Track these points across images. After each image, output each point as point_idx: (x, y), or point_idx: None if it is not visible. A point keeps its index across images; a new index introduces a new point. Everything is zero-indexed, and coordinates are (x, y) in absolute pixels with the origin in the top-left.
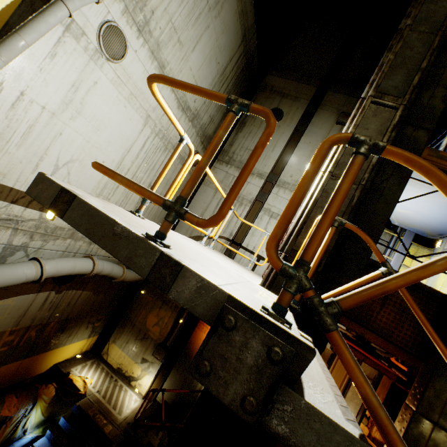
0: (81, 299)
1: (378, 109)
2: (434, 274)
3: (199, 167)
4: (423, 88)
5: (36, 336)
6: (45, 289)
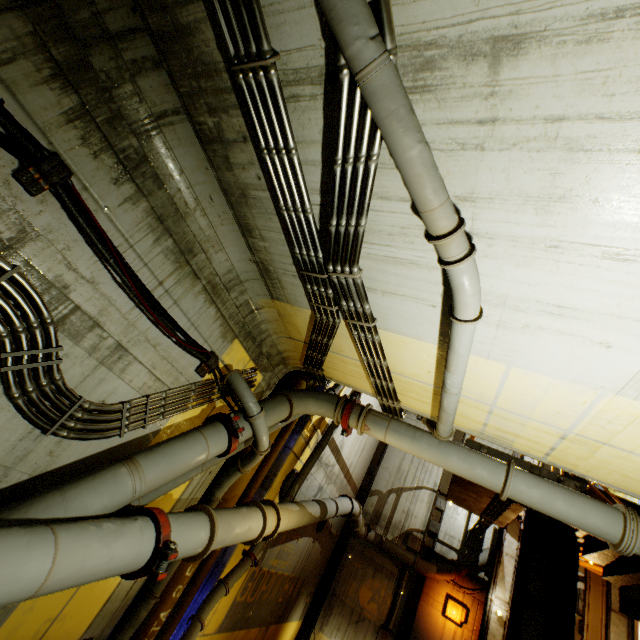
0: (315, 555)
1: None
2: None
3: None
4: None
5: (291, 593)
6: (312, 534)
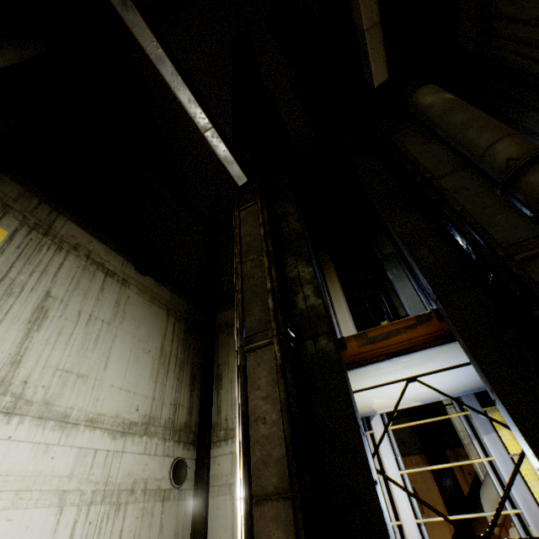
0: None
1: (257, 354)
2: None
3: None
4: (292, 295)
5: None
6: None
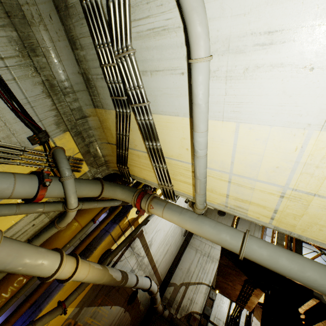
0: (126, 323)
1: None
2: (316, 258)
3: (262, 236)
4: None
5: None
6: (124, 305)
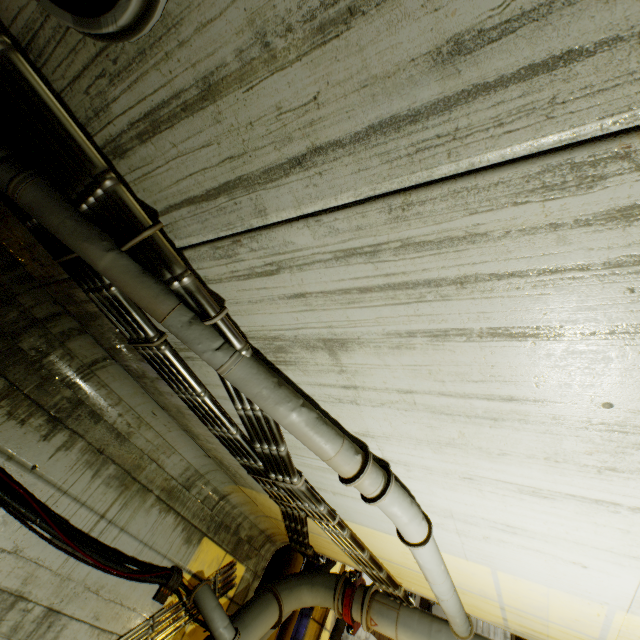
0: None
1: None
2: None
3: None
4: None
5: None
6: None
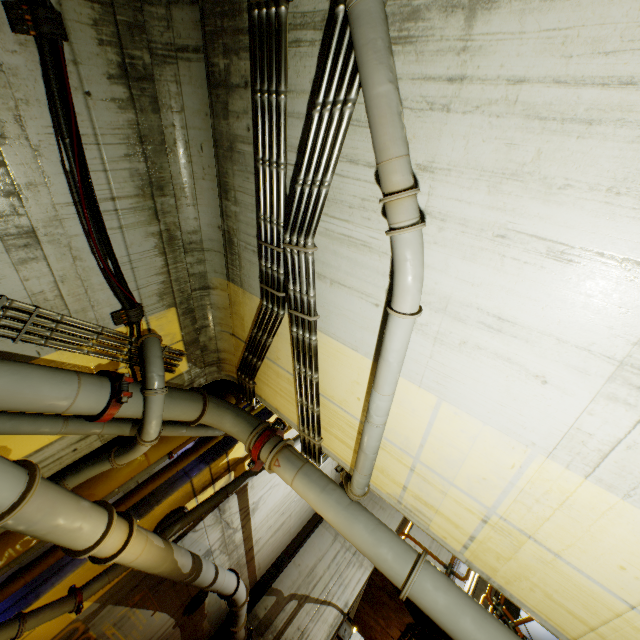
0: None
1: None
2: None
3: None
4: None
5: None
6: (176, 614)
